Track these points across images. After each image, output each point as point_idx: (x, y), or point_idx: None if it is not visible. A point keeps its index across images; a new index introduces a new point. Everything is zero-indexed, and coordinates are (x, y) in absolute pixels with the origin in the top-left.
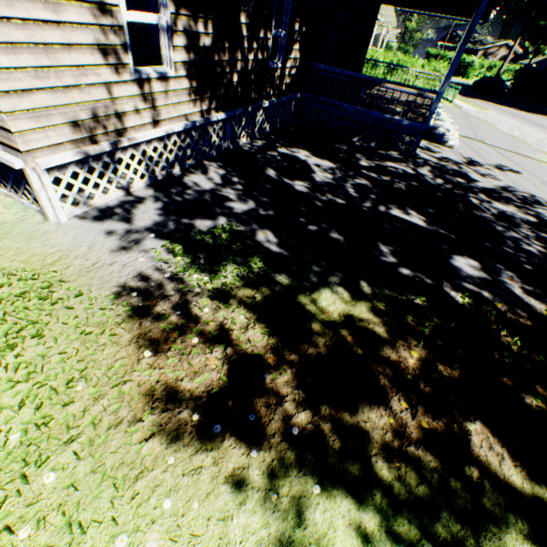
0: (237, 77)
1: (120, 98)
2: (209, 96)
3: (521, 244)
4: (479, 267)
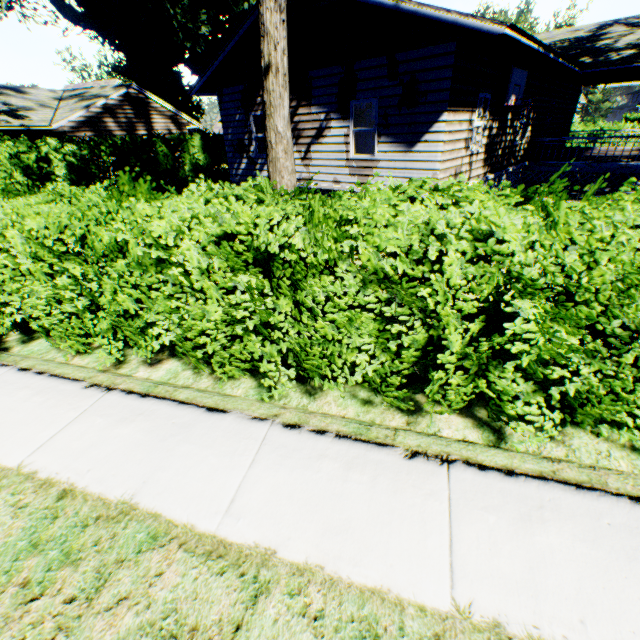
0: (500, 152)
1: (463, 165)
2: (488, 164)
3: None
4: None
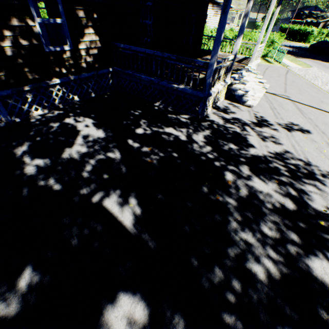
0: None
1: None
2: None
3: (248, 259)
4: (143, 322)
